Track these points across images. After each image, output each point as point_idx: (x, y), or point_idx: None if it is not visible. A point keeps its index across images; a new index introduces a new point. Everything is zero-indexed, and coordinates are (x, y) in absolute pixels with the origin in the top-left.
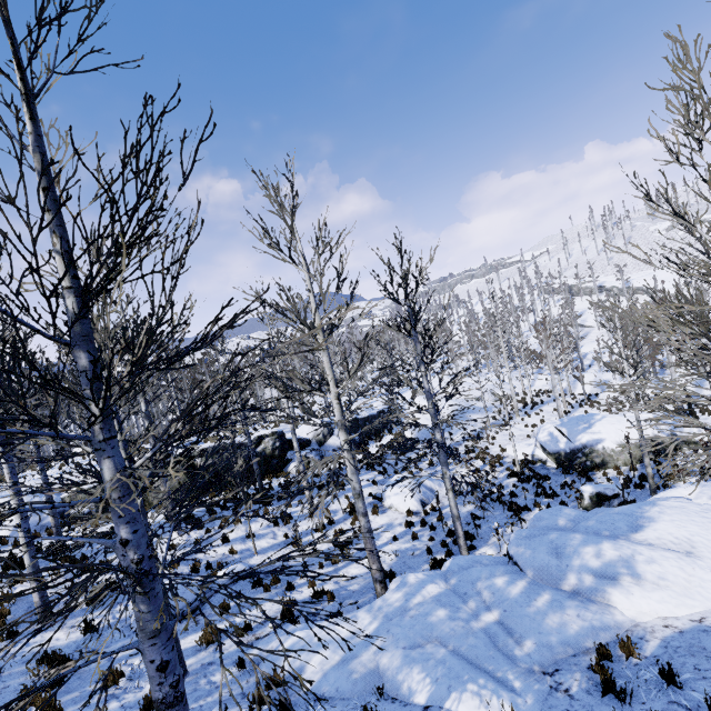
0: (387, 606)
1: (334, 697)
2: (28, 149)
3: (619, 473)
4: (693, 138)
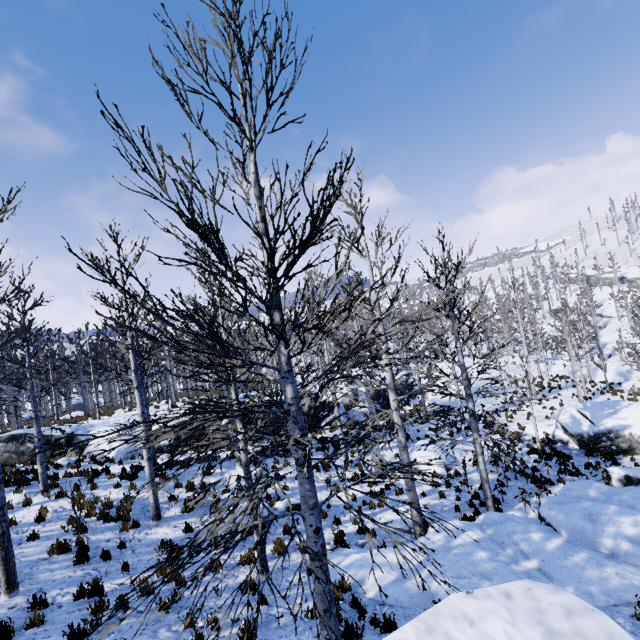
0: (430, 543)
1: (395, 605)
2: (250, 182)
3: None
4: None
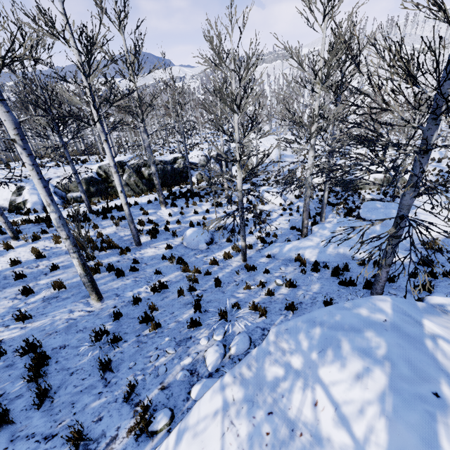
0: (324, 235)
1: (329, 261)
2: None
3: (372, 191)
4: None
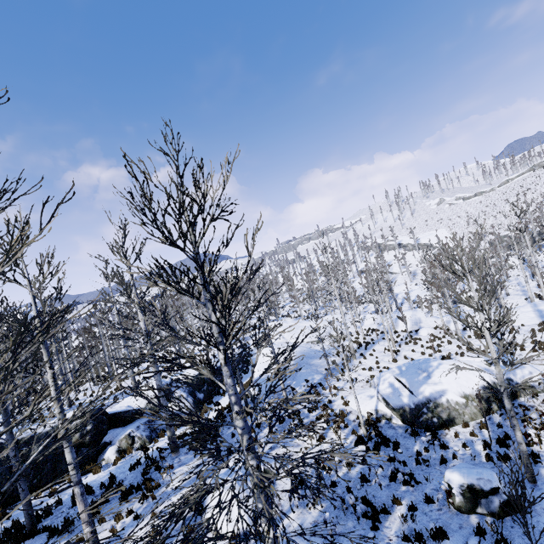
0: None
1: None
2: None
3: (471, 434)
4: None
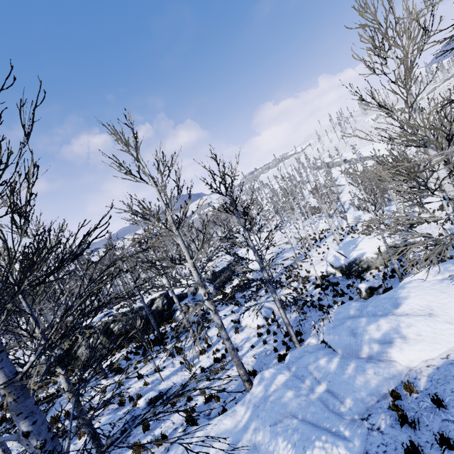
0: (254, 397)
1: None
2: None
3: (379, 271)
4: (380, 56)
